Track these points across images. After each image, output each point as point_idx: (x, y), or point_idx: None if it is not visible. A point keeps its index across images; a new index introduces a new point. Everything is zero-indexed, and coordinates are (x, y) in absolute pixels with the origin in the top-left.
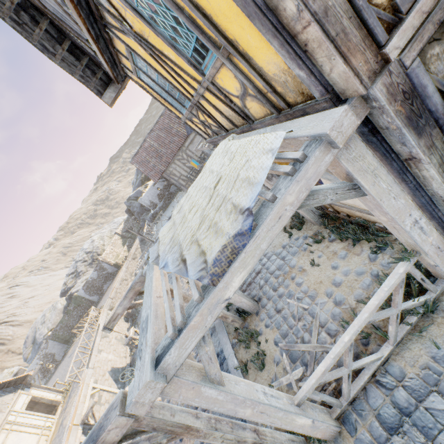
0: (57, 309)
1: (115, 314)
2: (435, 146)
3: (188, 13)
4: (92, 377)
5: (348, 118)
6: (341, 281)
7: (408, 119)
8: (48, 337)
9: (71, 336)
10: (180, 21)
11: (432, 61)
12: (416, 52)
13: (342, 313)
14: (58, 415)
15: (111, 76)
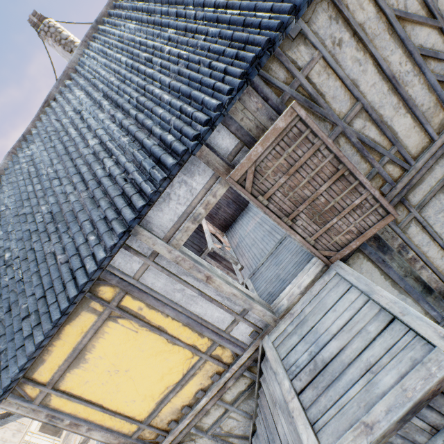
0: None
1: (85, 438)
2: None
3: None
4: None
5: None
6: None
7: None
8: None
9: None
10: None
11: None
12: None
13: None
14: (63, 438)
15: None
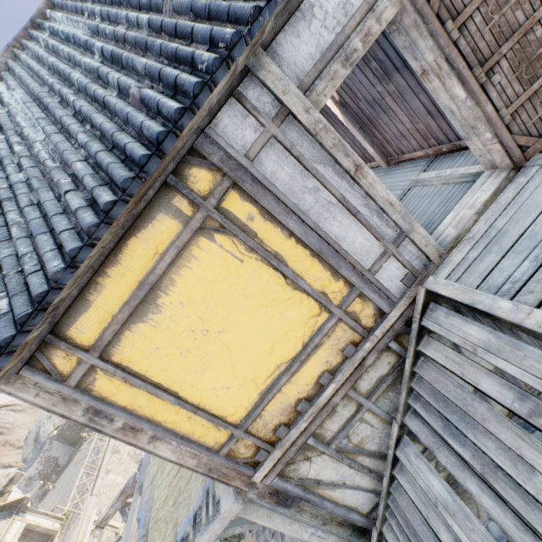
0: None
1: (108, 514)
2: (304, 509)
3: None
4: (95, 506)
5: (236, 505)
6: None
7: (277, 503)
8: (53, 437)
9: (80, 437)
10: None
11: (291, 471)
12: (273, 477)
13: None
14: None
15: None
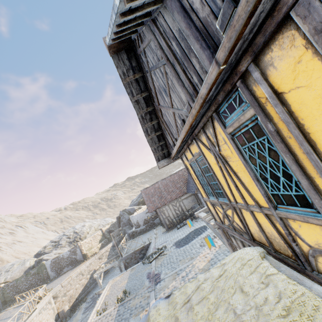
0: (24, 265)
1: None
2: None
3: (314, 182)
4: None
5: None
6: None
7: None
8: None
9: (11, 299)
10: (291, 177)
11: None
12: None
13: None
14: None
15: (171, 155)
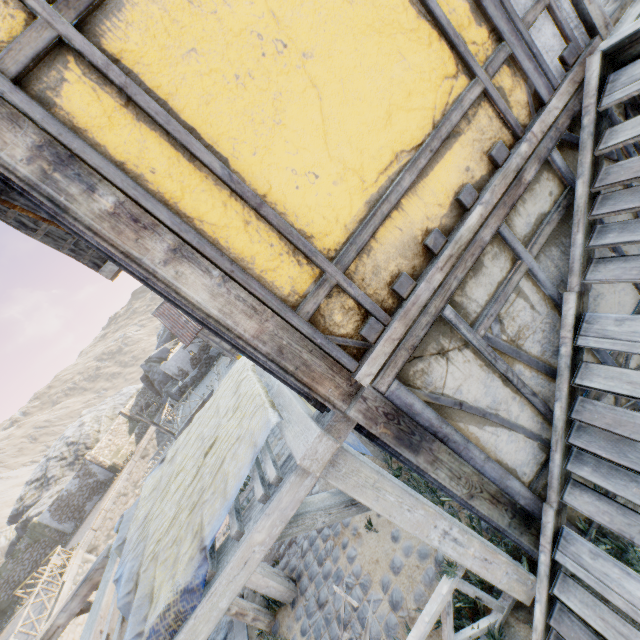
0: None
1: (53, 627)
2: (440, 459)
3: None
4: None
5: (324, 443)
6: (401, 564)
7: (397, 438)
8: None
9: (12, 602)
10: None
11: (417, 376)
12: (392, 376)
13: (398, 626)
14: None
15: None
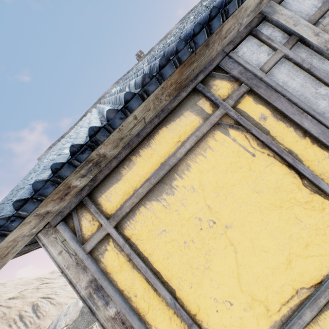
0: (78, 305)
1: None
2: None
3: None
4: None
5: None
6: None
7: None
8: None
9: None
10: None
11: None
12: None
13: None
14: None
15: None
